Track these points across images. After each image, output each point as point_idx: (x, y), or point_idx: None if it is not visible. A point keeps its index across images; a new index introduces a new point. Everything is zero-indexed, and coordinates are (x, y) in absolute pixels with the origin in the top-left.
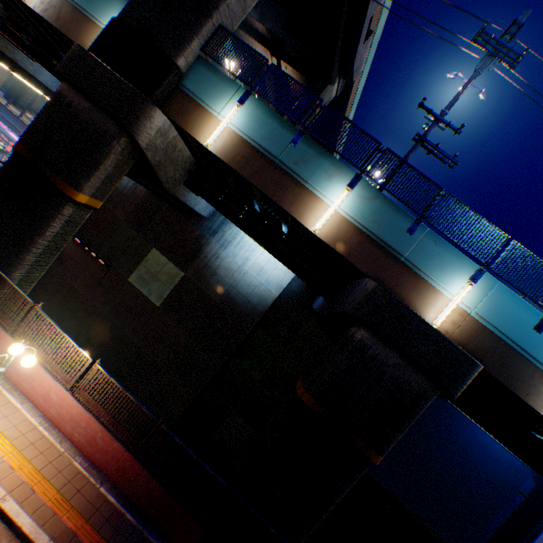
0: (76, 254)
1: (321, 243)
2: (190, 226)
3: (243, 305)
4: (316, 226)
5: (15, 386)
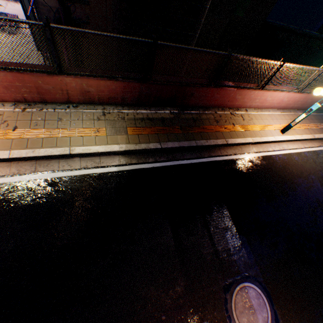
0: None
1: None
2: None
3: None
4: None
5: (259, 109)
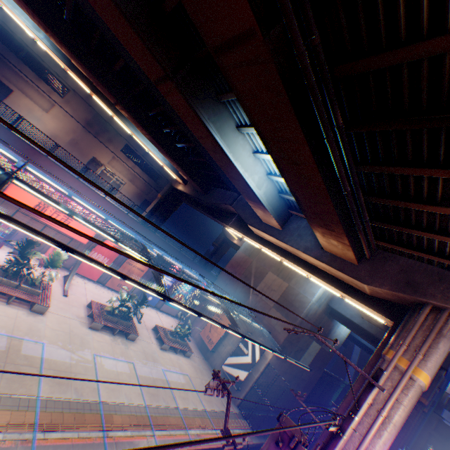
0: (276, 365)
1: None
2: (330, 322)
3: (335, 347)
4: None
5: None
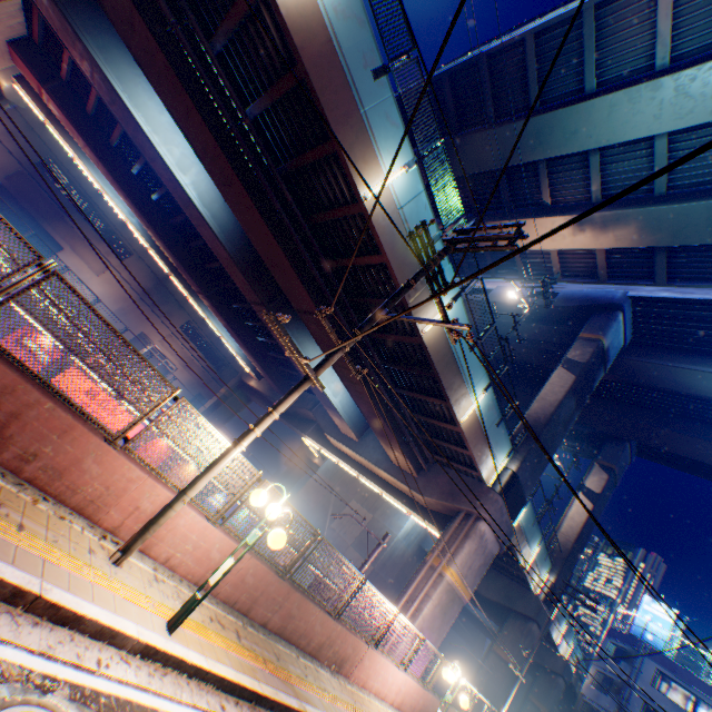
0: None
1: (550, 640)
2: None
3: None
4: (557, 641)
5: None
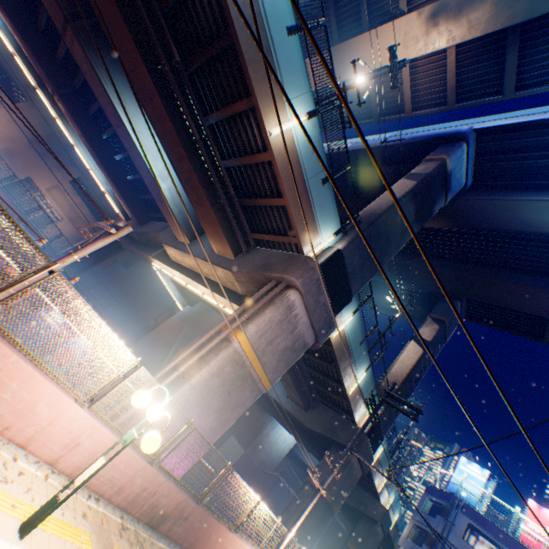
0: None
1: (373, 487)
2: (261, 415)
3: (269, 463)
4: (379, 488)
5: None
